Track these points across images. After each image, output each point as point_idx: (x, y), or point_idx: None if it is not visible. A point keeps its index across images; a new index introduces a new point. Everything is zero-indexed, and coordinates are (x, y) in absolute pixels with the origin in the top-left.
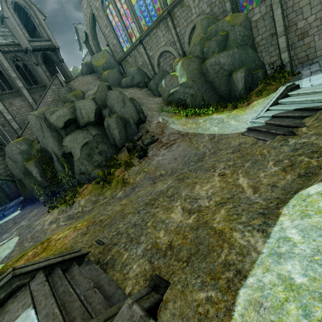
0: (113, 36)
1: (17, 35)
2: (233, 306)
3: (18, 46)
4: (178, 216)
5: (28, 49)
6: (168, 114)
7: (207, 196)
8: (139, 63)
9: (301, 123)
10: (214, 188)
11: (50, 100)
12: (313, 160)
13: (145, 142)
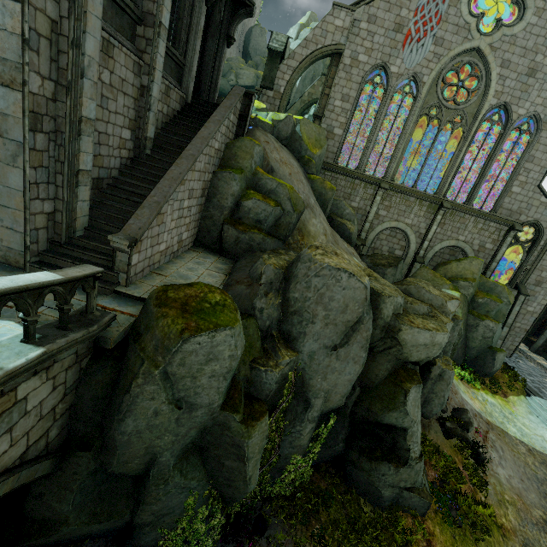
0: (343, 123)
1: None
2: None
3: None
4: None
5: None
6: None
7: None
8: (353, 202)
9: None
10: None
11: (215, 148)
12: None
13: (471, 428)
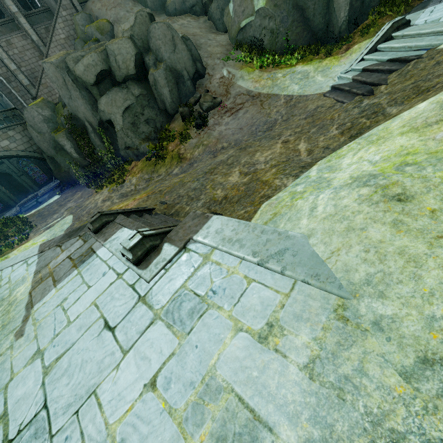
0: None
1: None
2: (258, 209)
3: None
4: (235, 178)
5: None
6: (236, 65)
7: (265, 162)
8: None
9: (385, 80)
10: (273, 155)
11: (63, 38)
12: (368, 121)
13: (204, 106)
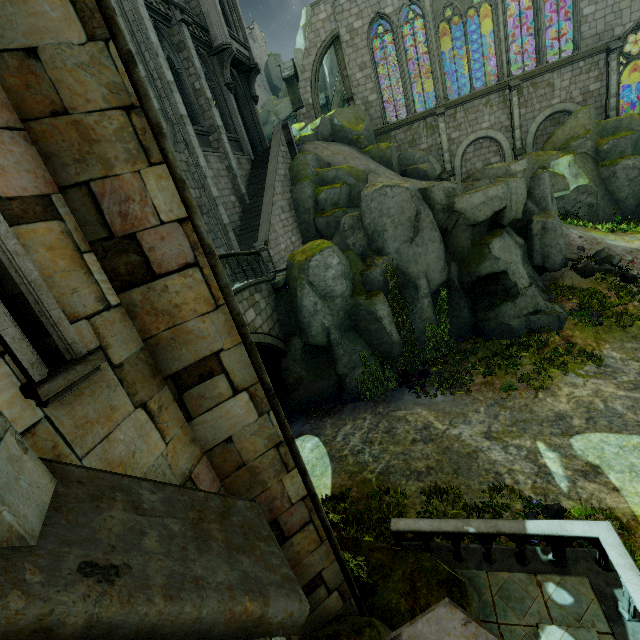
0: (373, 87)
1: (211, 10)
2: None
3: (205, 33)
4: None
5: (231, 48)
6: (578, 228)
7: None
8: (421, 145)
9: None
10: None
11: (282, 174)
12: None
13: (614, 259)
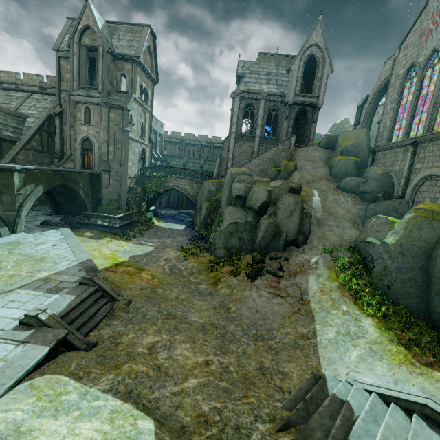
0: (391, 116)
1: (289, 88)
2: (62, 374)
3: (283, 97)
4: (148, 341)
5: (288, 103)
6: (330, 262)
7: (171, 356)
8: (396, 166)
9: (306, 437)
10: (183, 359)
11: (267, 158)
12: (203, 438)
13: (267, 267)
